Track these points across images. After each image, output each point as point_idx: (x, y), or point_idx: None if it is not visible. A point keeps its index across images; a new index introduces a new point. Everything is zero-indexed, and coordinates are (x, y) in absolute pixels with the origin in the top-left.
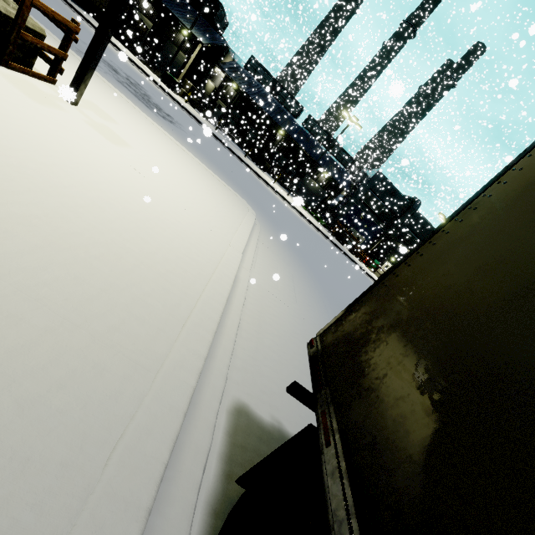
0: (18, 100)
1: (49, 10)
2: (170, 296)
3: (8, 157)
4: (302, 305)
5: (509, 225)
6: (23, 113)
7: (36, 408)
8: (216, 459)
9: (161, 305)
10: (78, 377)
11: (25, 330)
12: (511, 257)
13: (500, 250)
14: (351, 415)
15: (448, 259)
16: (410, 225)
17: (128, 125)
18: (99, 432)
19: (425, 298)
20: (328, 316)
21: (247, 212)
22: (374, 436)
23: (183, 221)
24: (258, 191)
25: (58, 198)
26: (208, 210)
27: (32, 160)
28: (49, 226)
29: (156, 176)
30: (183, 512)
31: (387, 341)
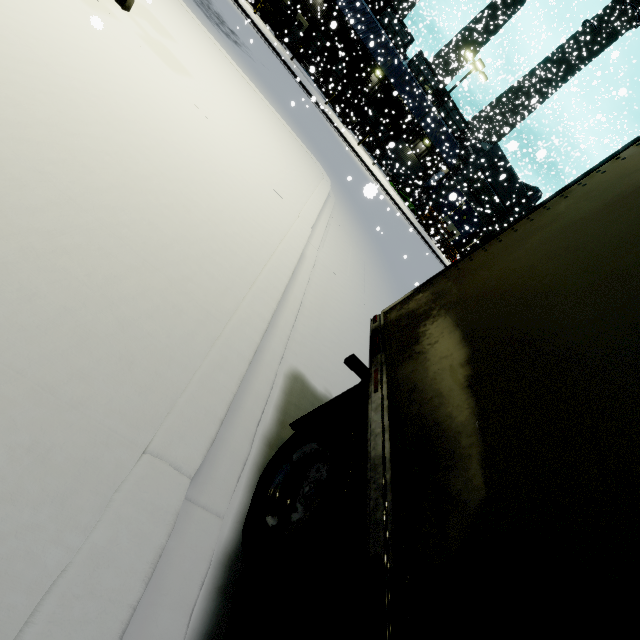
0: (67, 0)
1: None
2: (237, 258)
3: (71, 79)
4: (370, 296)
5: (587, 216)
6: (75, 19)
7: (132, 328)
8: (273, 408)
9: (229, 266)
10: (161, 312)
11: (115, 264)
12: (576, 245)
13: (570, 239)
14: (400, 372)
15: (523, 246)
16: None
17: (187, 45)
18: (182, 358)
19: (491, 280)
20: None
21: (321, 180)
22: (415, 384)
23: (250, 180)
24: (337, 154)
25: (125, 135)
26: (277, 170)
27: (93, 85)
28: (120, 165)
29: (221, 120)
30: (245, 435)
31: (446, 316)
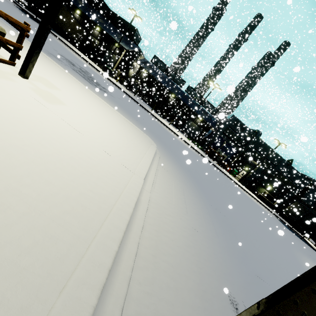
0: None
1: (3, 13)
2: (57, 246)
3: None
4: (191, 215)
5: None
6: None
7: None
8: None
9: (40, 264)
10: None
11: None
12: None
13: None
14: None
15: None
16: (255, 147)
17: (69, 92)
18: None
19: None
20: (211, 221)
21: (150, 145)
22: None
23: (95, 158)
24: (159, 130)
25: None
26: (120, 146)
27: None
28: None
29: (81, 124)
30: None
31: None
